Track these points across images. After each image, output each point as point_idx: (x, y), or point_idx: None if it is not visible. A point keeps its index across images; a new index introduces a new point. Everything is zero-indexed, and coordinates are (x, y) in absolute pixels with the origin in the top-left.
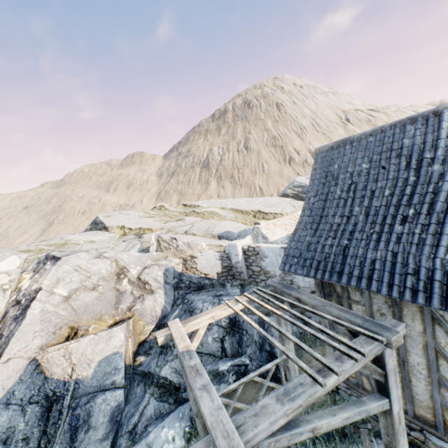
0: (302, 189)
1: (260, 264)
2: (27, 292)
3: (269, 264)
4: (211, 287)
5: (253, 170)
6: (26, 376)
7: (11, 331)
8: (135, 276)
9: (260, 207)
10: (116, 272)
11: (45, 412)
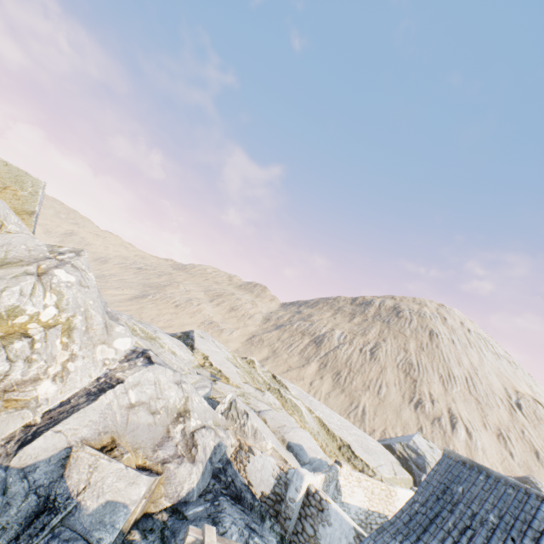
0: (416, 456)
1: (317, 526)
2: (110, 375)
3: (327, 537)
4: (249, 508)
5: (367, 383)
6: (54, 459)
7: (79, 404)
8: (191, 428)
9: (352, 441)
10: (179, 410)
11: (34, 513)
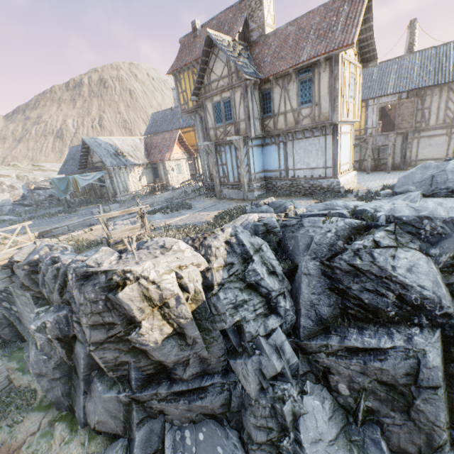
0: None
1: None
2: None
3: None
4: (44, 189)
5: None
6: None
7: None
8: (9, 185)
9: None
10: None
11: None
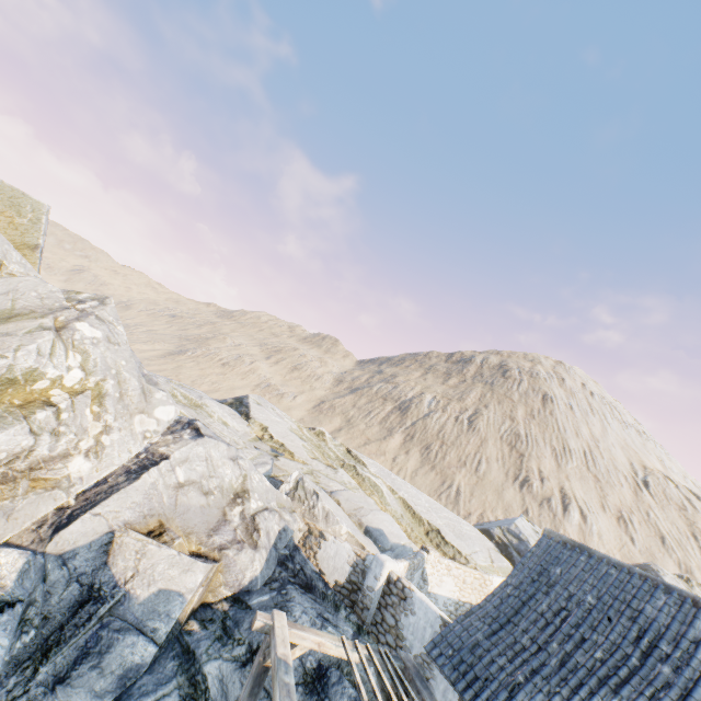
0: (518, 542)
1: (398, 615)
2: (152, 450)
3: (410, 627)
4: (322, 597)
5: (463, 458)
6: (95, 545)
7: (118, 483)
8: (252, 510)
9: (442, 525)
10: (237, 490)
11: (78, 603)
